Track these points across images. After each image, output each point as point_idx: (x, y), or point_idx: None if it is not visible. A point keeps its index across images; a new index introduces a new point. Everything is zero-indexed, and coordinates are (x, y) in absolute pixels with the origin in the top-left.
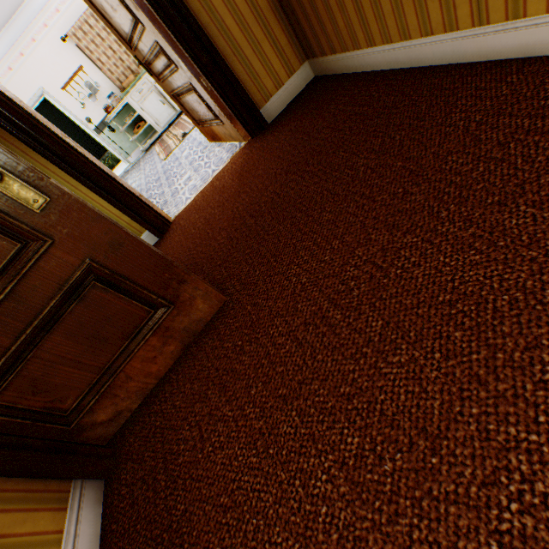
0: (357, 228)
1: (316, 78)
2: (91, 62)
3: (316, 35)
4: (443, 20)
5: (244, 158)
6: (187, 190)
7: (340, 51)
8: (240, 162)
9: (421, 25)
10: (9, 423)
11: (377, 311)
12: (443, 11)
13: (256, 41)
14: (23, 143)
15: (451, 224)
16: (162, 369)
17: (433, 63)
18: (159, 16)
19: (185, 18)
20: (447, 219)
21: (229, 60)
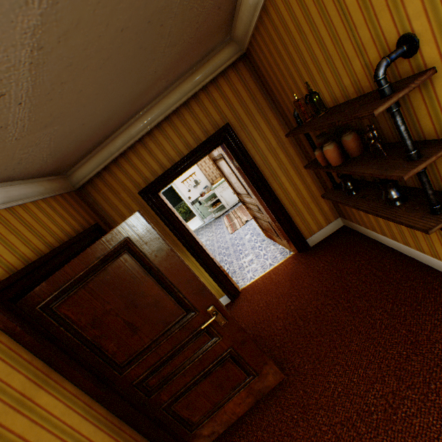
0: (375, 366)
1: (345, 227)
2: (200, 170)
3: (348, 214)
4: (430, 252)
5: (292, 265)
6: (250, 270)
7: (363, 226)
8: (290, 267)
9: (417, 247)
10: (171, 420)
11: (388, 437)
12: (429, 250)
13: (310, 209)
14: (185, 248)
15: (437, 395)
16: (241, 411)
17: (426, 263)
18: (263, 199)
19: (275, 201)
20: (434, 390)
21: (293, 217)
